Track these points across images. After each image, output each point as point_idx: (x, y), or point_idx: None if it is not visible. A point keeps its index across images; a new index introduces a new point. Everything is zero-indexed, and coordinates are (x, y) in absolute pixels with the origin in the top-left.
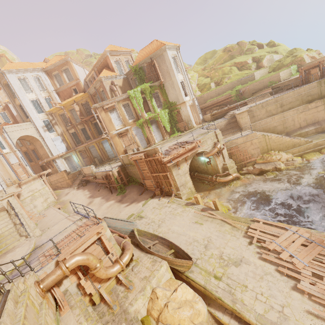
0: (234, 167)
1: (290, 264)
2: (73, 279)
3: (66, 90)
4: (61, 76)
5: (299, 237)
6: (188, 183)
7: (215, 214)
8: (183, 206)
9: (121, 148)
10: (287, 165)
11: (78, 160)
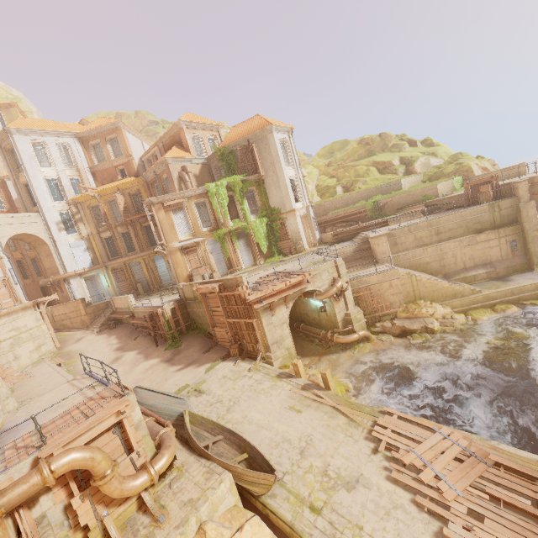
0: (362, 320)
1: (434, 492)
2: (59, 496)
3: (108, 169)
4: (103, 148)
5: (452, 446)
6: (285, 340)
7: (324, 395)
8: (273, 378)
9: (184, 270)
10: (443, 325)
11: (108, 284)
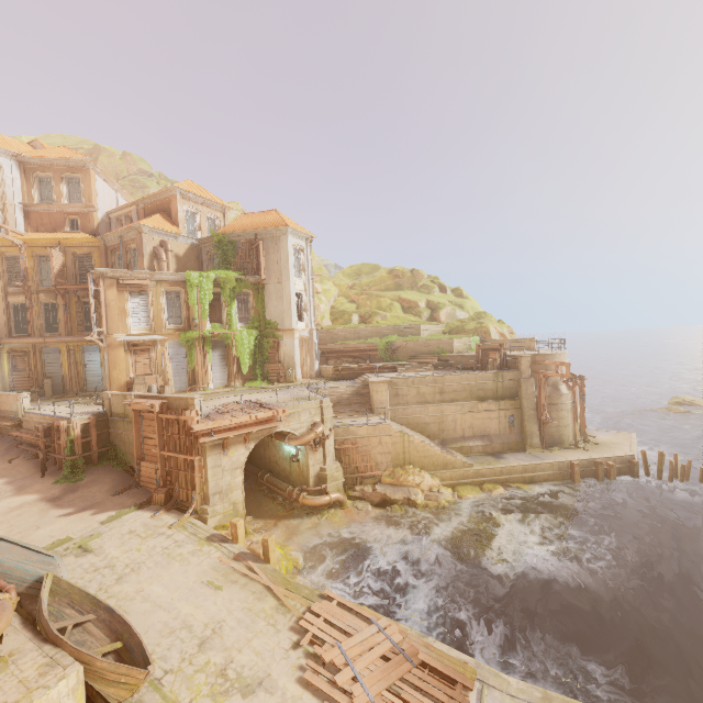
0: (340, 479)
1: (345, 697)
2: None
3: (52, 214)
4: (54, 185)
5: (384, 641)
6: (234, 491)
7: (259, 569)
8: (200, 540)
9: (124, 374)
10: (427, 499)
11: None
